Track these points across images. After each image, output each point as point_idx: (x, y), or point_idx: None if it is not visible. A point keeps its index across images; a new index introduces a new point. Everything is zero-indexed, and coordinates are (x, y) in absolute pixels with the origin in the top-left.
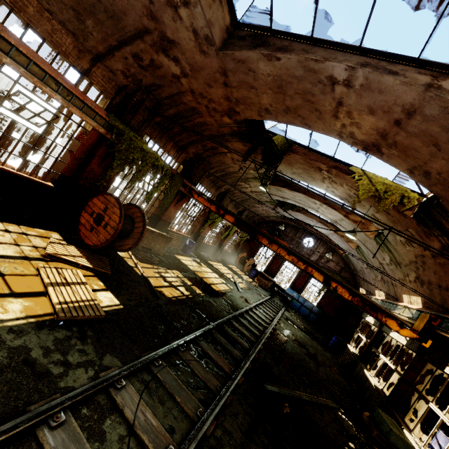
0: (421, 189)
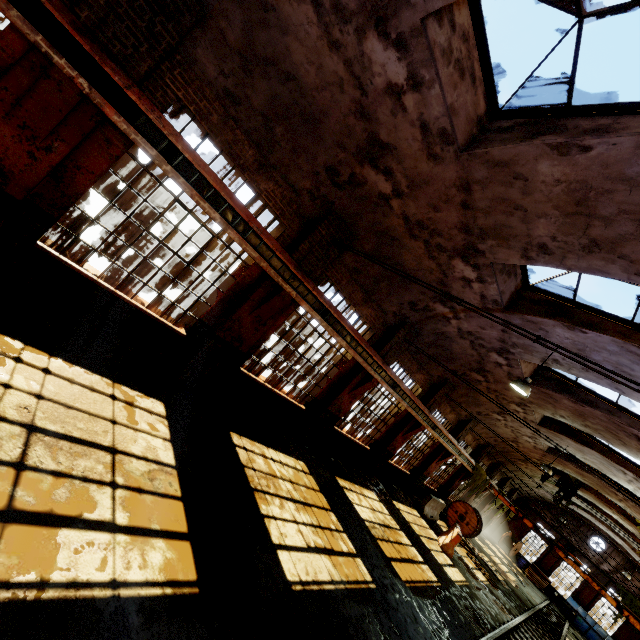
0: None
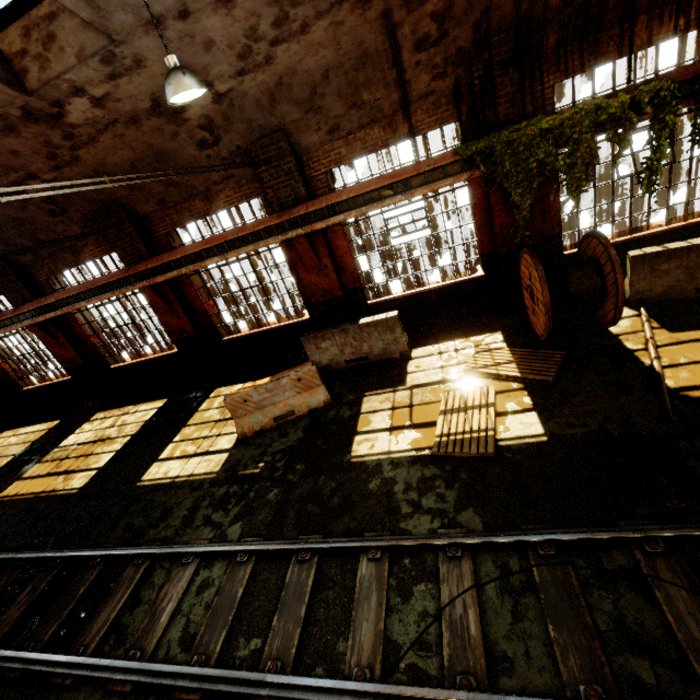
0: None
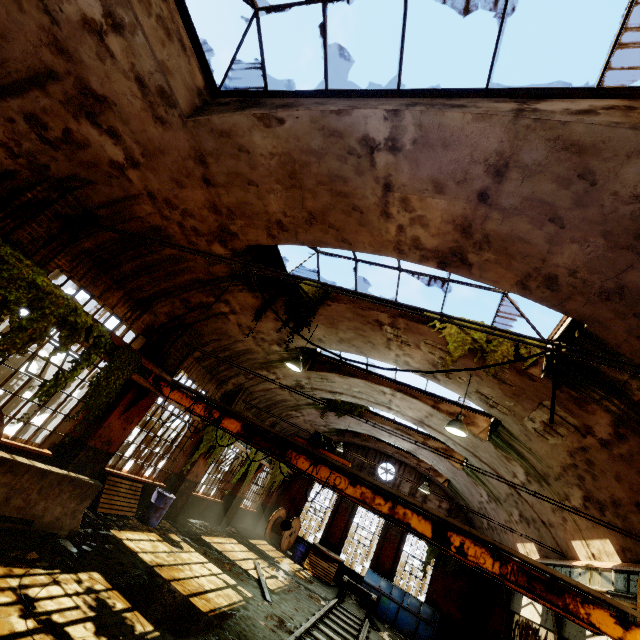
0: (538, 332)
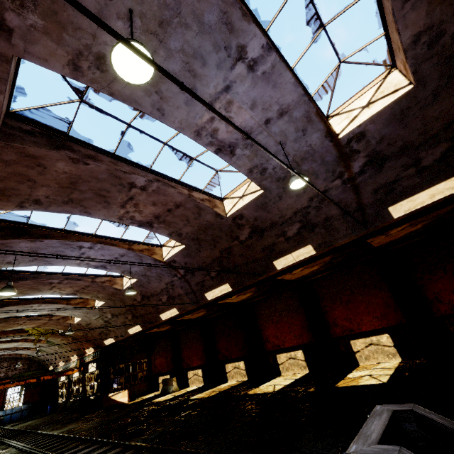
0: None
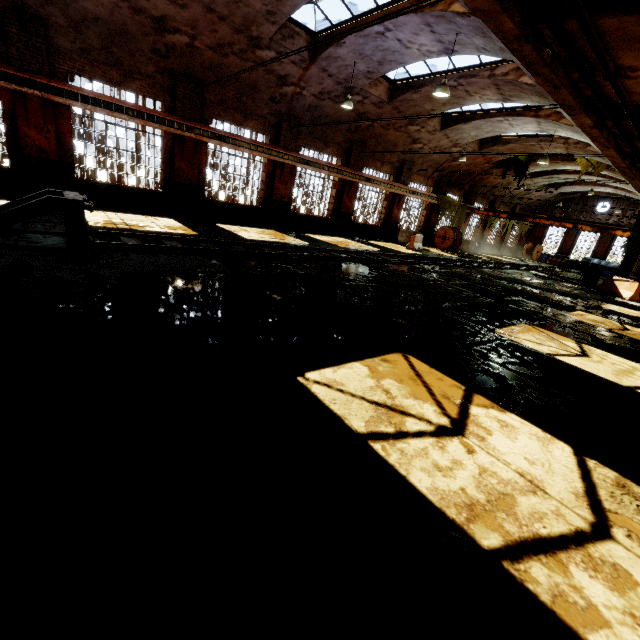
0: None
